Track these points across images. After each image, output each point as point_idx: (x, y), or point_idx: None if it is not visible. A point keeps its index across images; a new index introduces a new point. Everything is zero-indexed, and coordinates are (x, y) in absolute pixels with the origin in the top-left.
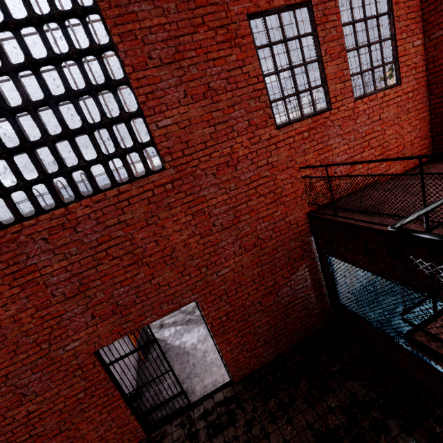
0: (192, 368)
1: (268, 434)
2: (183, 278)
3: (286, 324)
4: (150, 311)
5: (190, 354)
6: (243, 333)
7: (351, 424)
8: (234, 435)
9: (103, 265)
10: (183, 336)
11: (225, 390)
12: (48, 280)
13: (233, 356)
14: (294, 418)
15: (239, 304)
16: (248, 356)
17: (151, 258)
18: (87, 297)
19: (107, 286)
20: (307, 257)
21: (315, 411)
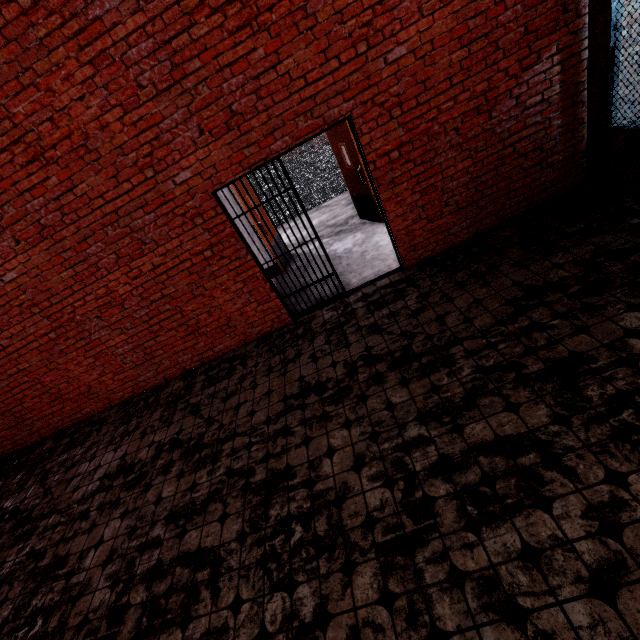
0: (345, 268)
1: (451, 299)
2: (327, 65)
3: (497, 178)
4: (280, 129)
5: (343, 258)
6: (423, 187)
7: (590, 273)
8: (403, 306)
9: (198, 27)
10: (332, 245)
11: (392, 276)
12: (125, 55)
13: (406, 226)
14: (493, 281)
15: (420, 130)
16: (428, 228)
17: (271, 15)
18: (186, 94)
19: (211, 73)
20: (565, 26)
21: (529, 271)
